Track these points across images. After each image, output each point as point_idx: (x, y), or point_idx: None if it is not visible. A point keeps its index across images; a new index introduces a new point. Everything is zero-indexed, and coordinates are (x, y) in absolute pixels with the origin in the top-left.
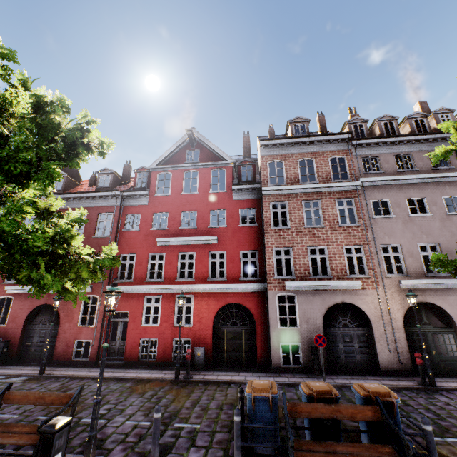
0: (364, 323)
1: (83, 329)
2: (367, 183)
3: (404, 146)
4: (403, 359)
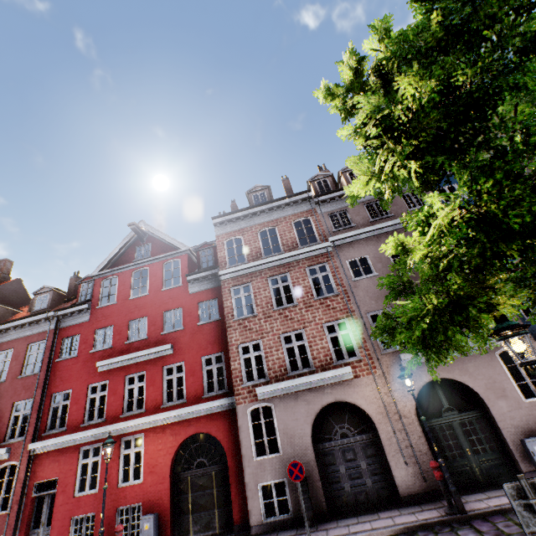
0: (368, 427)
1: None
2: (339, 241)
3: None
4: (428, 472)
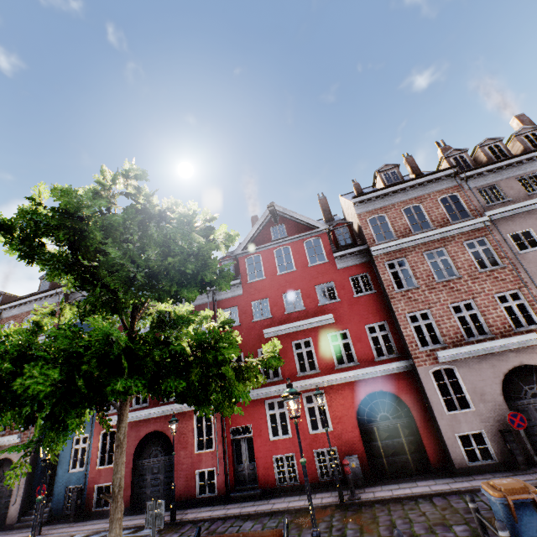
0: None
1: (203, 455)
2: (495, 216)
3: (524, 165)
4: None
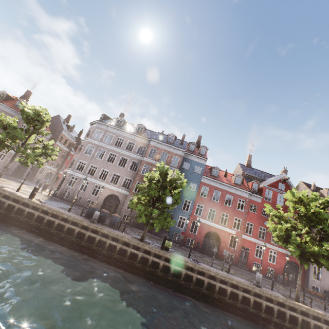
0: None
1: (231, 249)
2: None
3: None
4: None
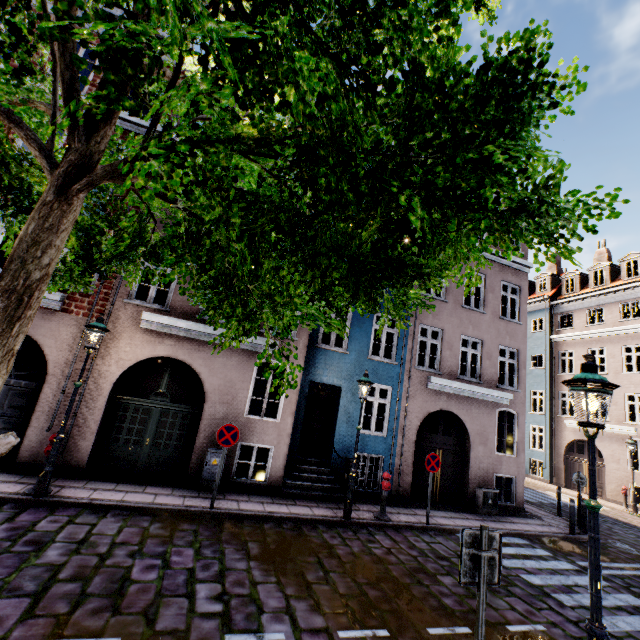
0: (42, 375)
1: None
2: None
3: None
4: (76, 447)
